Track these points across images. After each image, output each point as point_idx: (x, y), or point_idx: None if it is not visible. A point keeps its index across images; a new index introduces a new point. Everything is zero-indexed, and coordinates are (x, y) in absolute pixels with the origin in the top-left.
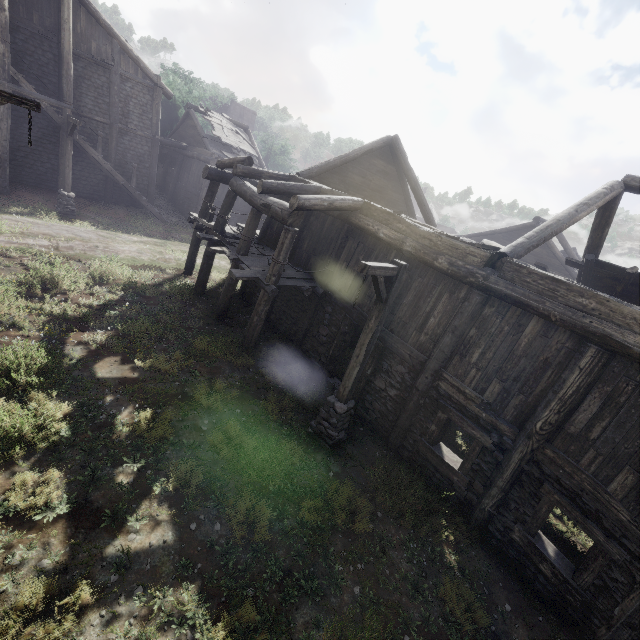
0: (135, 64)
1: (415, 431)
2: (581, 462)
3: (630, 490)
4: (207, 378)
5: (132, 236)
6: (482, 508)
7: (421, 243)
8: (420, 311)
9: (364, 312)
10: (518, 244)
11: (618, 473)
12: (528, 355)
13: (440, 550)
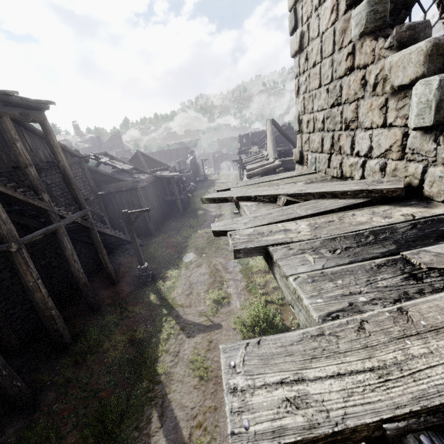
0: (63, 151)
1: None
2: None
3: None
4: None
5: (190, 257)
6: None
7: None
8: None
9: None
10: None
11: None
12: None
13: None
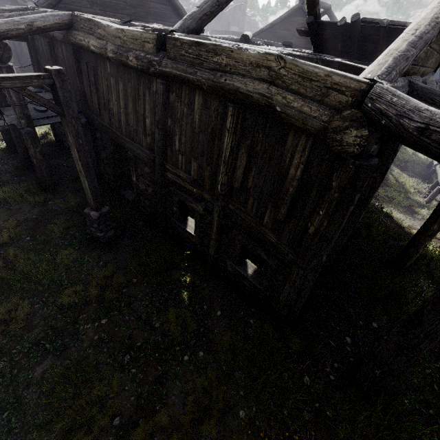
0: None
1: (169, 214)
2: (248, 208)
3: (274, 220)
4: (4, 220)
5: None
6: (210, 255)
7: (116, 44)
8: (139, 115)
9: (114, 130)
10: (187, 16)
11: (266, 209)
12: (202, 130)
13: (177, 291)
